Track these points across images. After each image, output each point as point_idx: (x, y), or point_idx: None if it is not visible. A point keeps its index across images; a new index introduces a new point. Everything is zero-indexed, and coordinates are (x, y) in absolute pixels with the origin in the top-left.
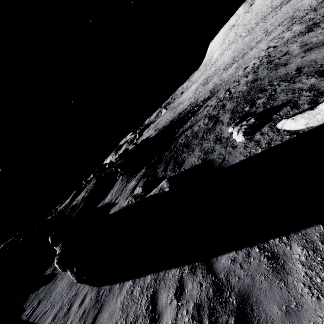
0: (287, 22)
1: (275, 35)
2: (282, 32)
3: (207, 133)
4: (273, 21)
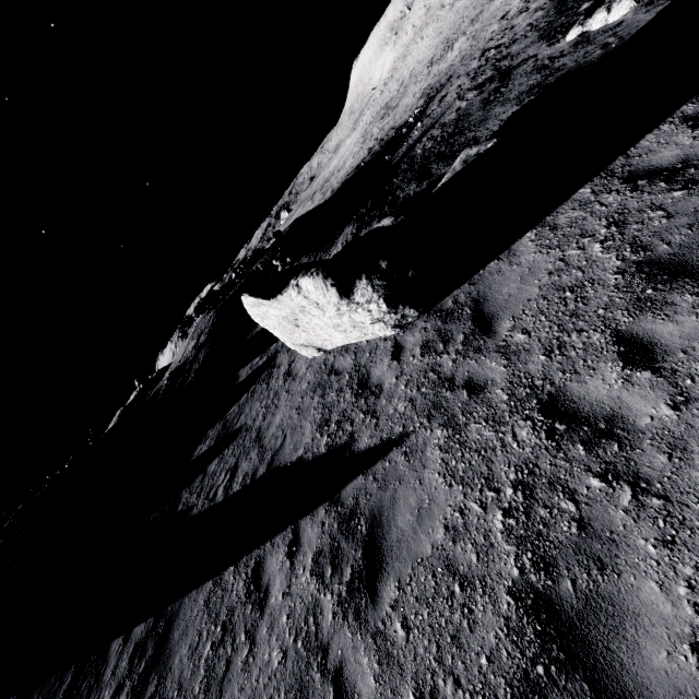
0: None
1: None
2: None
3: (498, 92)
4: None
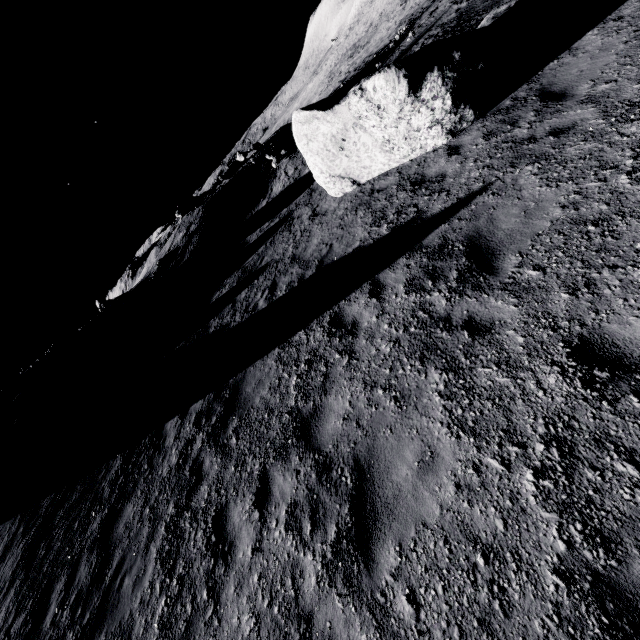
0: None
1: None
2: None
3: None
4: None
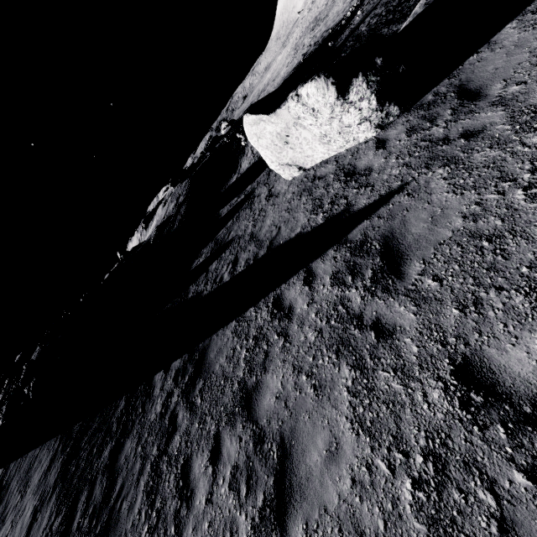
0: None
1: None
2: None
3: None
4: None
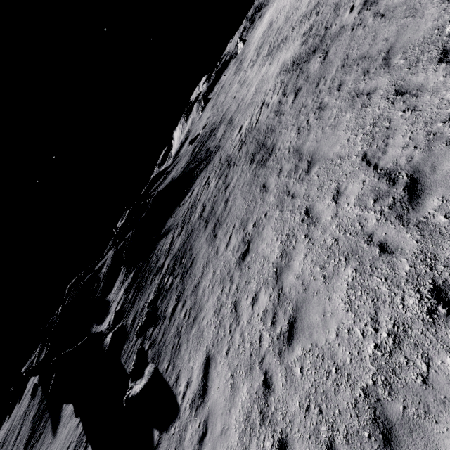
0: (306, 31)
1: (286, 61)
2: (285, 70)
3: (154, 278)
4: None
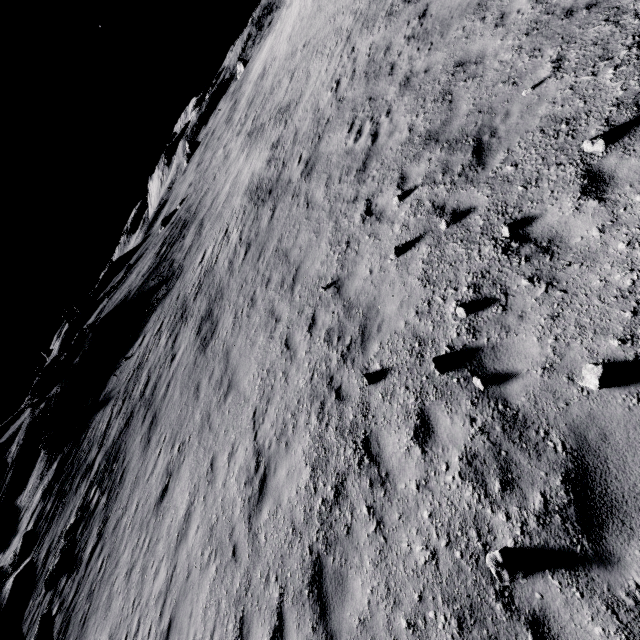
0: (274, 145)
1: (254, 176)
2: (250, 192)
3: (81, 482)
4: (312, 38)
